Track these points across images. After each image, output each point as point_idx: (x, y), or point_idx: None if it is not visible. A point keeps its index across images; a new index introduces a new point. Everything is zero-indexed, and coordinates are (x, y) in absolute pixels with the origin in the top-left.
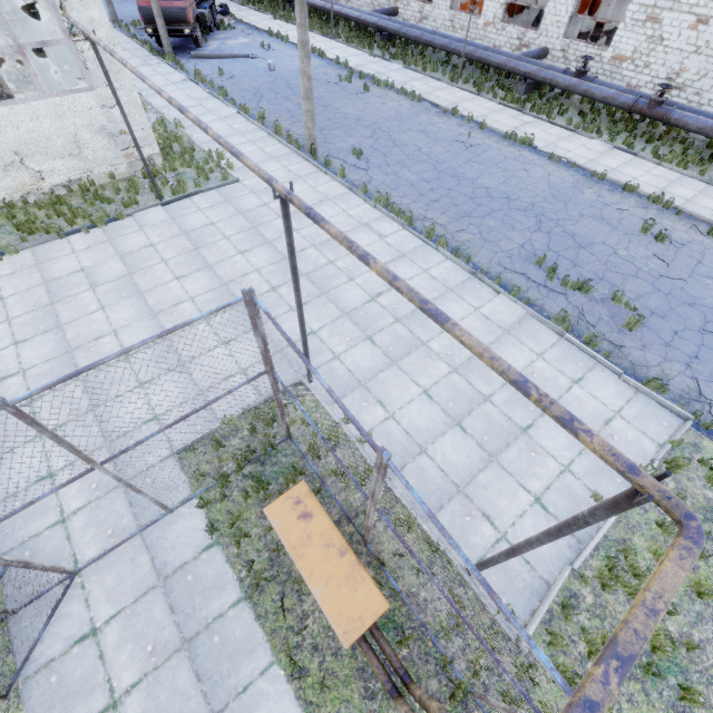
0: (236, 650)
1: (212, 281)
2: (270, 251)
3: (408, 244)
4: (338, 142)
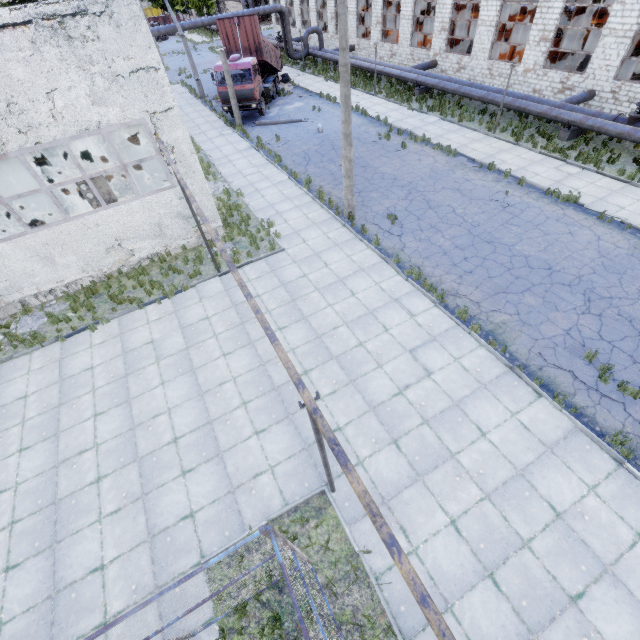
0: None
1: (252, 360)
2: (305, 328)
3: (439, 325)
4: (374, 205)
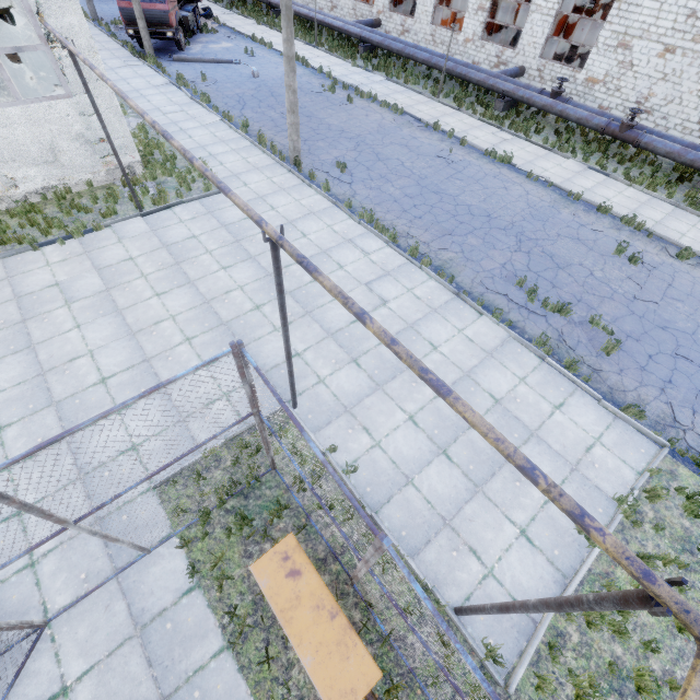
0: None
1: (194, 298)
2: (253, 267)
3: (392, 262)
4: (322, 153)
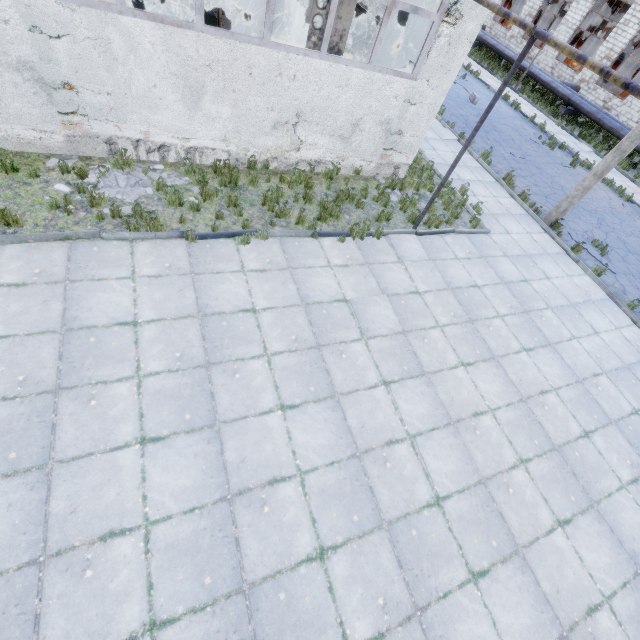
0: None
1: (506, 387)
2: (558, 360)
3: None
4: (569, 220)
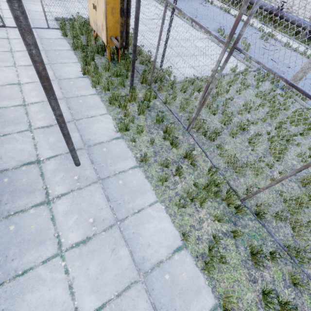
0: (64, 57)
1: None
2: None
3: (169, 14)
4: None
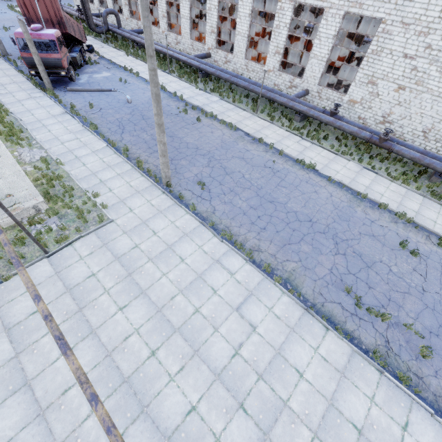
0: None
1: (97, 352)
2: (145, 303)
3: (252, 280)
4: (185, 172)
